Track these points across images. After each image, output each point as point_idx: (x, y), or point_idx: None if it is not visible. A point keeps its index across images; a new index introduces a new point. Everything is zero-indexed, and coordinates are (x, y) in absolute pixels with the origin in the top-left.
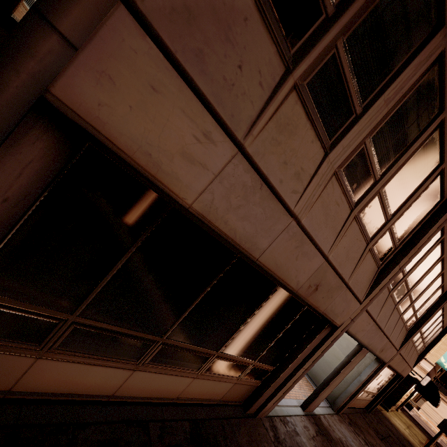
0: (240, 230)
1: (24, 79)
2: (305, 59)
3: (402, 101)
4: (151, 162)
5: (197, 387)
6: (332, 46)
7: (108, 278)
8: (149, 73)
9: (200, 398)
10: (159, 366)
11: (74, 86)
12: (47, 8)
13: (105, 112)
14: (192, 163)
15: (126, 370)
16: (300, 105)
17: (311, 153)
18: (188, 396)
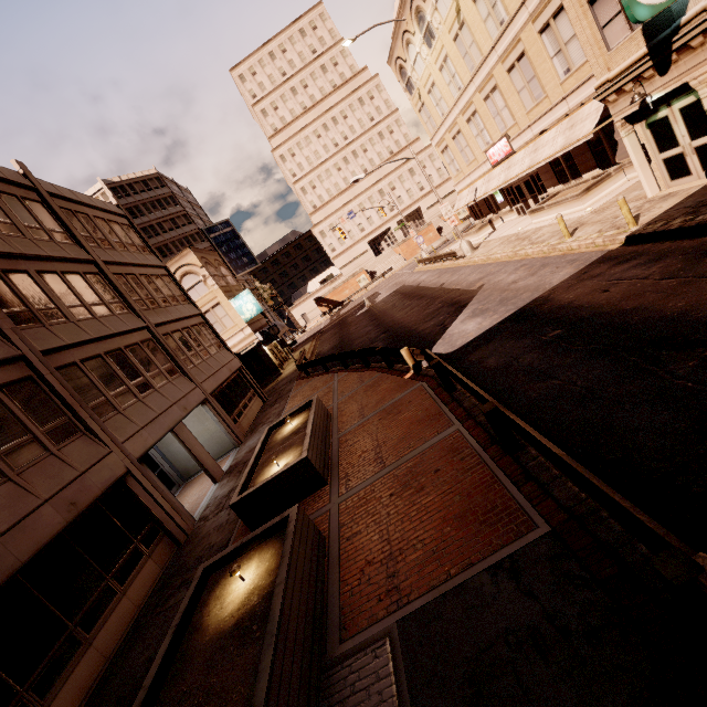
0: None
1: None
2: None
3: None
4: None
5: (136, 592)
6: None
7: None
8: None
9: (149, 587)
10: (97, 626)
11: None
12: None
13: None
14: None
15: (88, 651)
16: None
17: None
18: (141, 598)
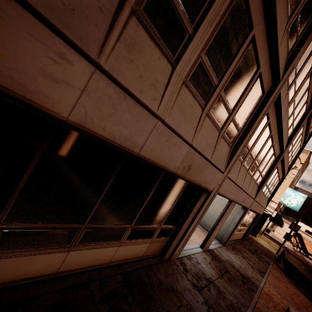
0: (118, 133)
1: None
2: None
3: (222, 22)
4: (16, 84)
5: (123, 251)
6: None
7: (20, 188)
8: None
9: (127, 258)
10: (88, 244)
11: None
12: None
13: None
14: (56, 81)
15: (62, 253)
16: (142, 28)
17: (161, 67)
18: (118, 259)
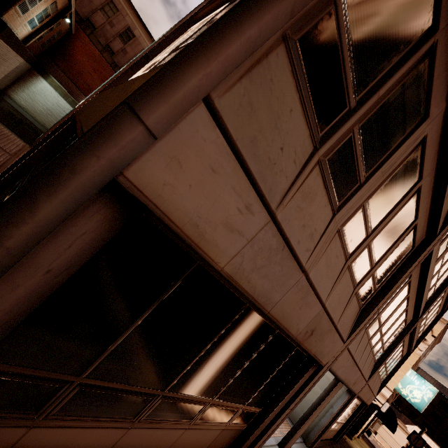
0: (259, 287)
1: (102, 164)
2: (329, 140)
3: (394, 172)
4: (197, 232)
5: (187, 438)
6: (350, 131)
7: (124, 335)
8: (212, 157)
9: None
10: (155, 420)
11: (146, 169)
12: (139, 105)
13: (167, 191)
14: (231, 231)
15: (121, 429)
16: (320, 177)
17: (323, 215)
18: None
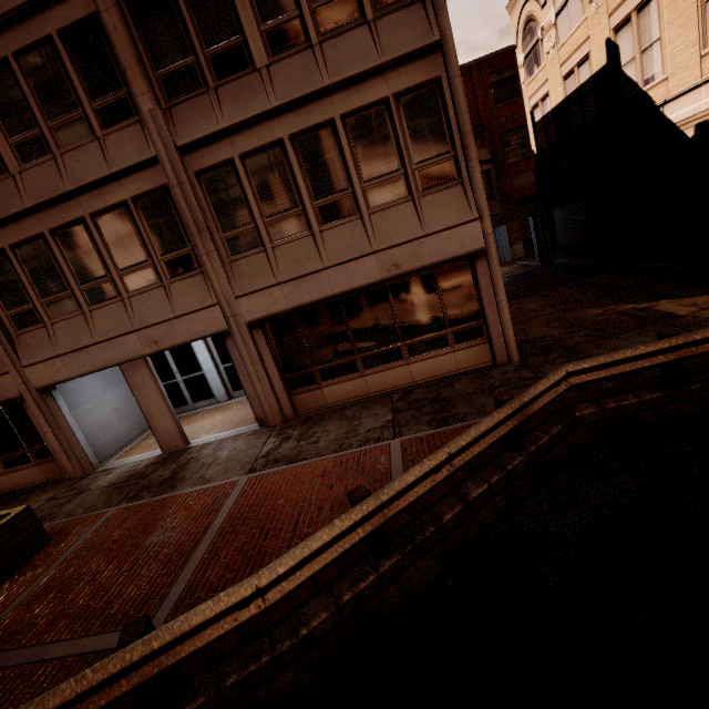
0: None
1: None
2: None
3: None
4: None
5: (17, 478)
6: None
7: None
8: None
9: (30, 482)
10: None
11: None
12: None
13: None
14: None
15: None
16: None
17: None
18: (20, 484)
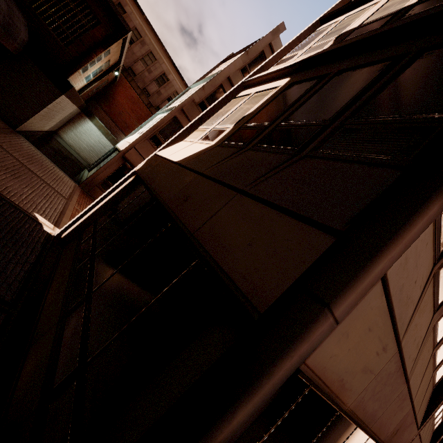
0: (370, 410)
1: (293, 361)
2: None
3: None
4: (340, 384)
5: None
6: None
7: None
8: (371, 320)
9: None
10: None
11: (322, 350)
12: (335, 302)
13: (330, 361)
14: (365, 372)
15: None
16: (432, 286)
17: (427, 319)
18: None
